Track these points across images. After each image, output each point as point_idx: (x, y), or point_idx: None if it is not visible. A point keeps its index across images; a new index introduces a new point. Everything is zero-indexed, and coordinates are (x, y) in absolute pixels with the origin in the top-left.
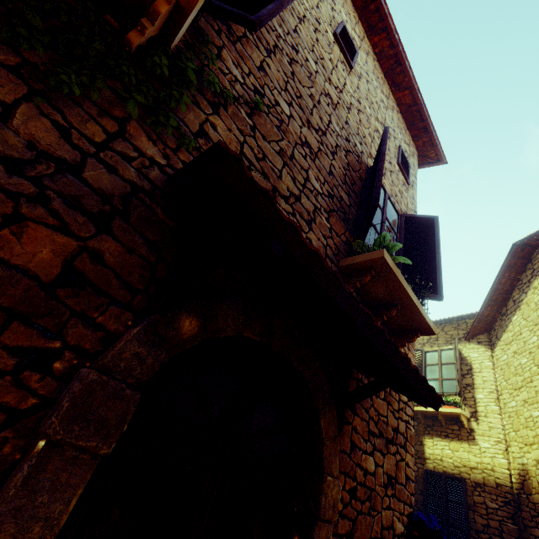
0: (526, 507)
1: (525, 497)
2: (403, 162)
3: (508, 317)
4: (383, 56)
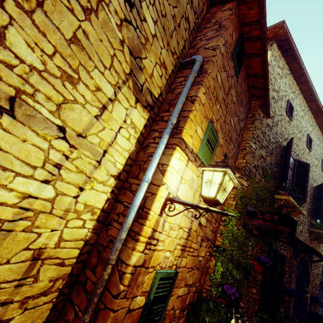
0: None
1: None
2: None
3: None
4: (320, 124)
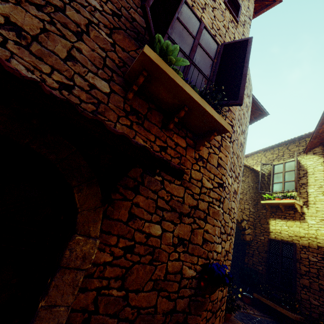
0: None
1: None
2: (232, 1)
3: None
4: None
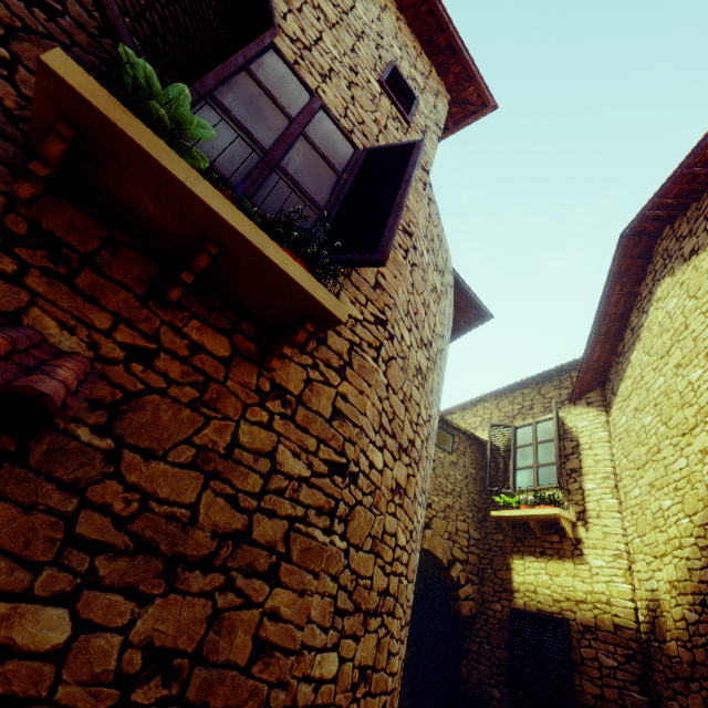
0: (659, 664)
1: (658, 646)
2: (398, 85)
3: (625, 357)
4: None
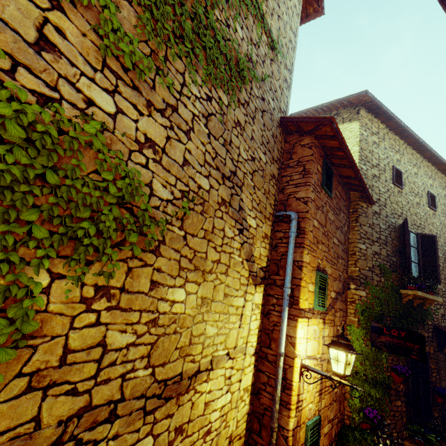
0: None
1: None
2: None
3: None
4: (442, 170)
